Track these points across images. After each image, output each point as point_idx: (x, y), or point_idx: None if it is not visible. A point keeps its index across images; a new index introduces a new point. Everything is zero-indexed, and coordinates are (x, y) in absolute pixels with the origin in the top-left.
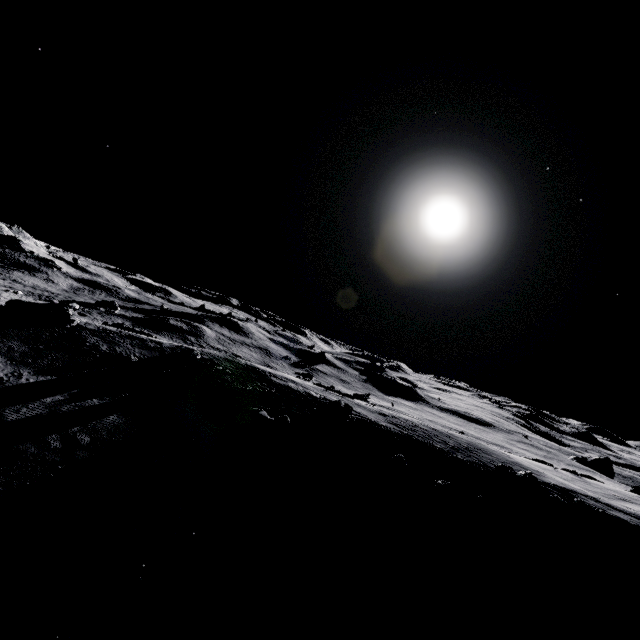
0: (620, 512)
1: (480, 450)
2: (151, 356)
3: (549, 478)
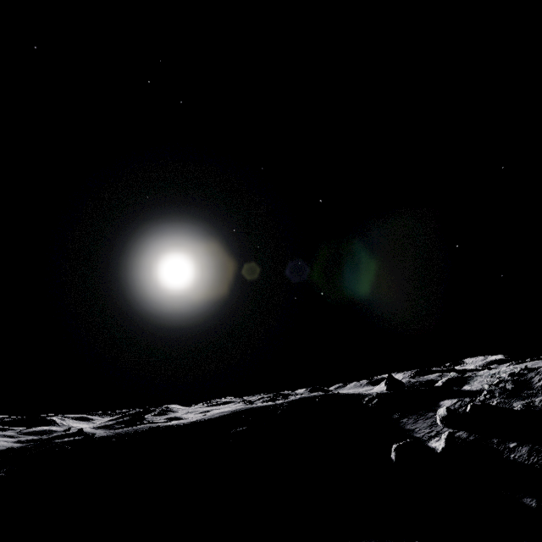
0: (184, 422)
1: (147, 426)
2: None
3: (168, 424)
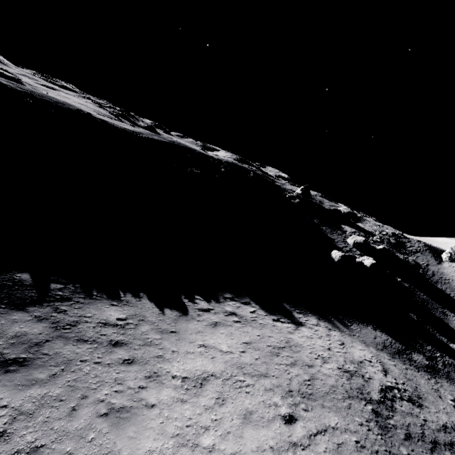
0: (119, 126)
1: (69, 105)
2: None
3: (98, 117)
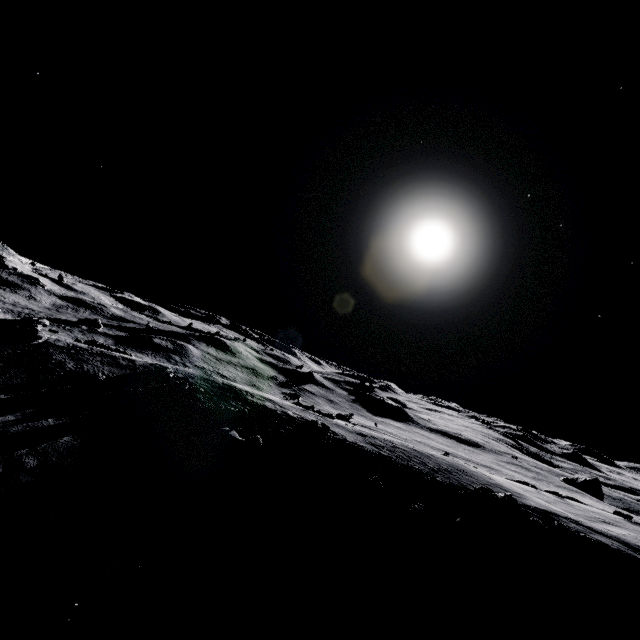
0: (602, 535)
1: (460, 471)
2: (121, 374)
3: (530, 500)
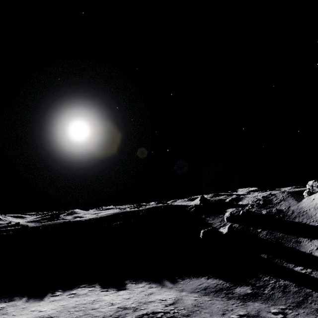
0: (85, 219)
1: (62, 221)
2: None
3: (75, 219)
